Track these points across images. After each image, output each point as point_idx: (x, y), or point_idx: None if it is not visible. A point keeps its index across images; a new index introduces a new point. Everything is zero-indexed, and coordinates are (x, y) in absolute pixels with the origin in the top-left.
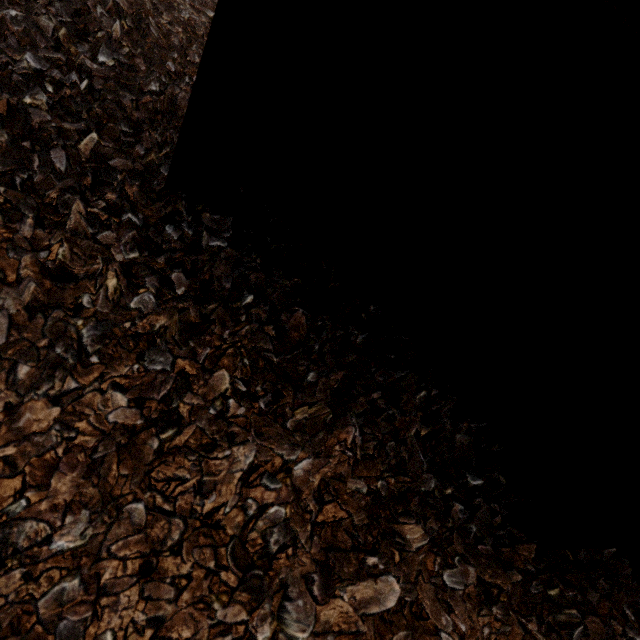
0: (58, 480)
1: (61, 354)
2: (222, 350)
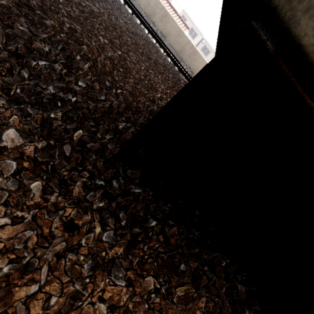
0: None
1: (80, 290)
2: (145, 259)
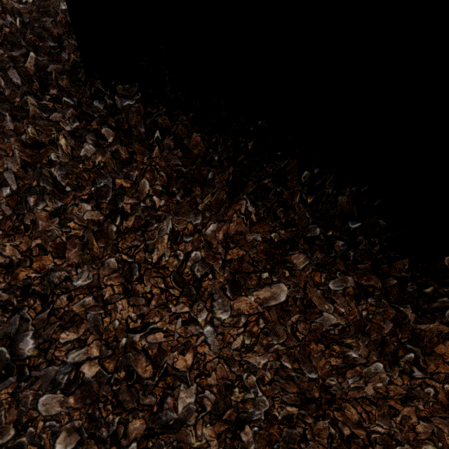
0: (68, 253)
1: (42, 185)
2: (144, 169)
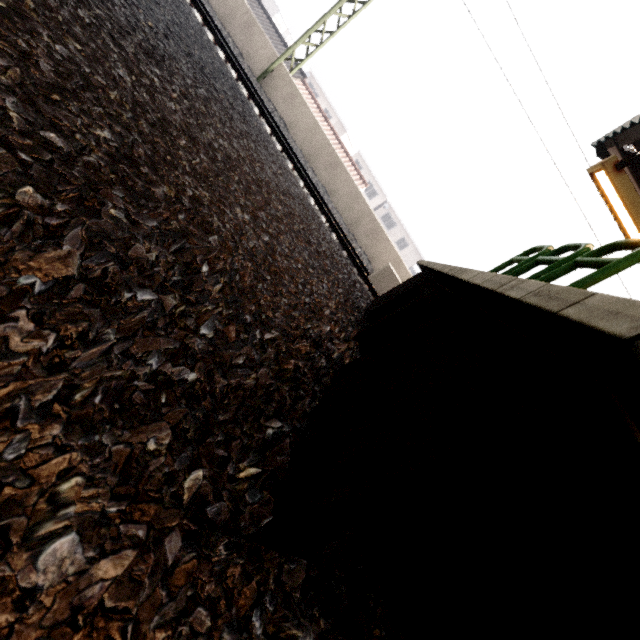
0: None
1: None
2: None
